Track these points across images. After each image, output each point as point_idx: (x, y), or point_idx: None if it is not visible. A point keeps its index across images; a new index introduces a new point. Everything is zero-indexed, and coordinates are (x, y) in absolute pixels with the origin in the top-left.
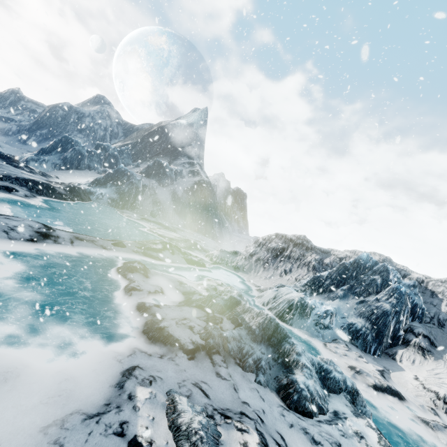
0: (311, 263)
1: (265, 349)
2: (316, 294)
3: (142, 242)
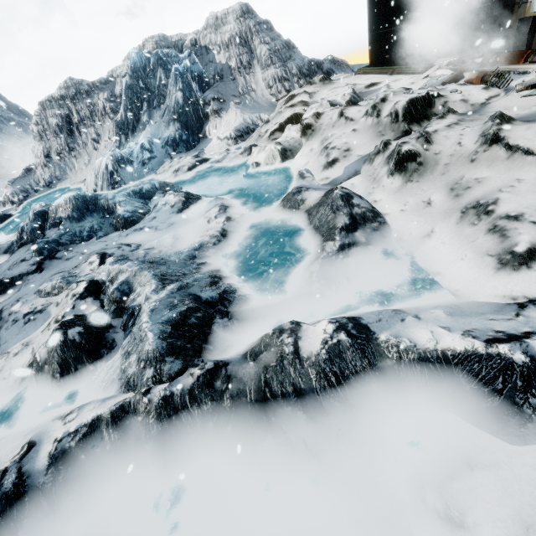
0: (107, 108)
1: (91, 219)
2: (131, 138)
3: None
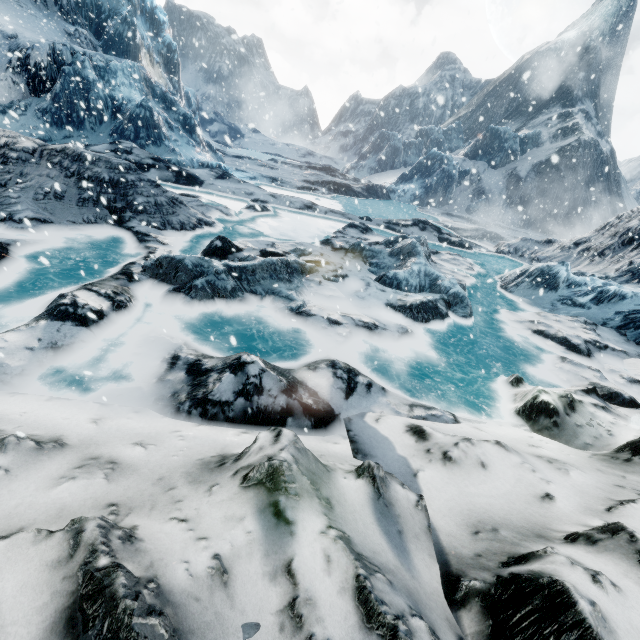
0: None
1: (394, 261)
2: (634, 283)
3: (393, 220)
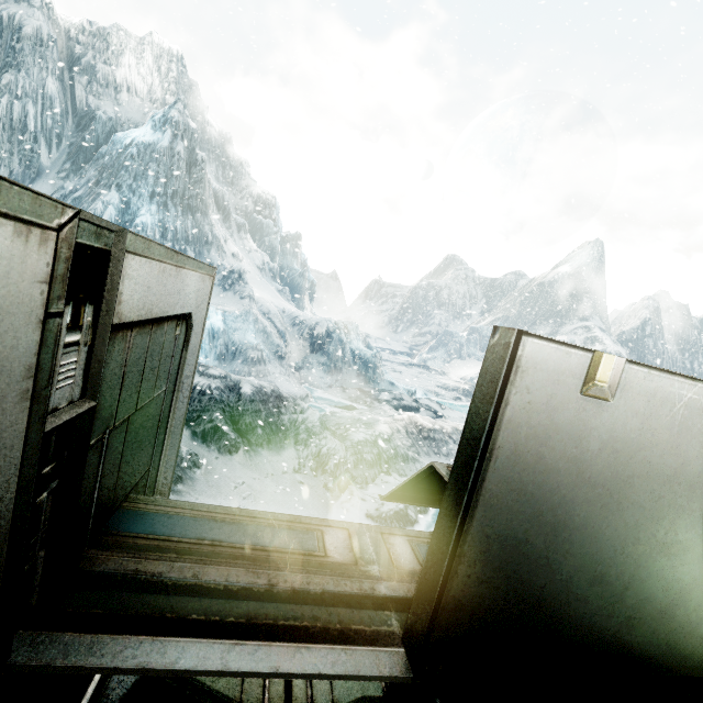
0: None
1: None
2: None
3: None
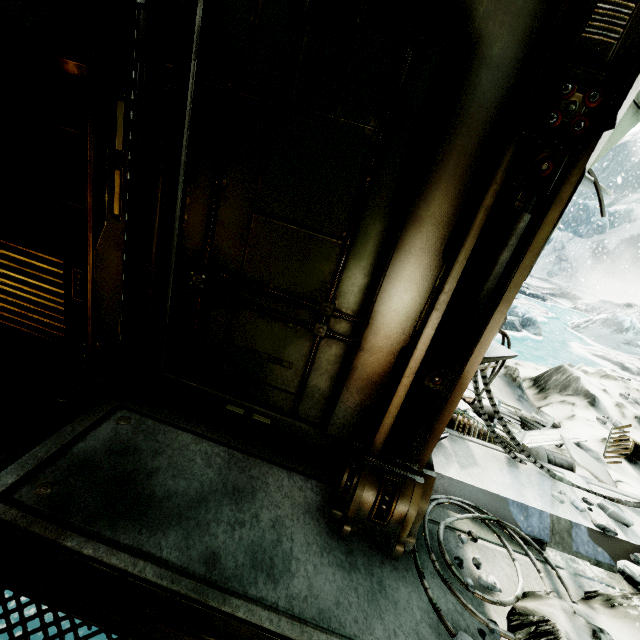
0: None
1: None
2: None
3: None
